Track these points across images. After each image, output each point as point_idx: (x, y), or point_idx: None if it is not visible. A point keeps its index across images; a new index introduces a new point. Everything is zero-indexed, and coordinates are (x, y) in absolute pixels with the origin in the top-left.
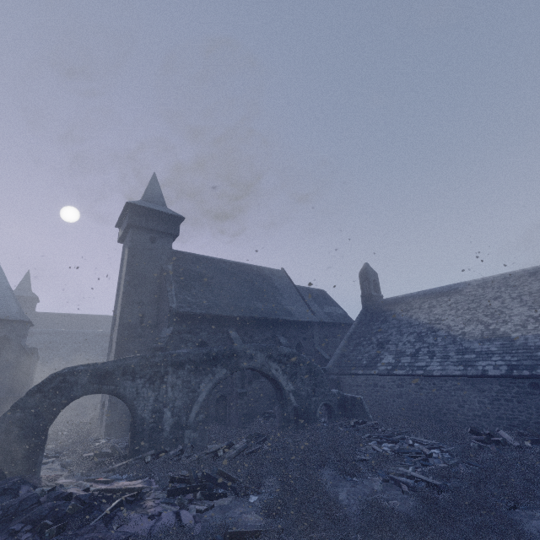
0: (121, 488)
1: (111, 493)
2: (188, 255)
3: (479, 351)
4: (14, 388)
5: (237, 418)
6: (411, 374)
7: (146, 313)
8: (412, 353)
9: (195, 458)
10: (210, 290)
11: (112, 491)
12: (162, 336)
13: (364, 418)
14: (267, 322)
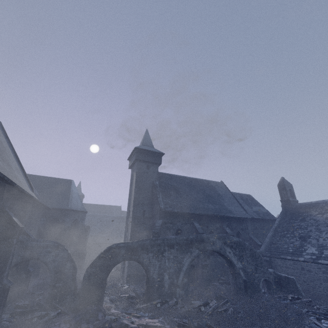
0: (150, 325)
1: (146, 327)
2: (166, 174)
3: None
4: (79, 247)
5: (203, 281)
6: None
7: (145, 210)
8: None
9: (186, 310)
10: (180, 196)
11: (146, 326)
12: (156, 225)
13: (298, 294)
14: (216, 217)
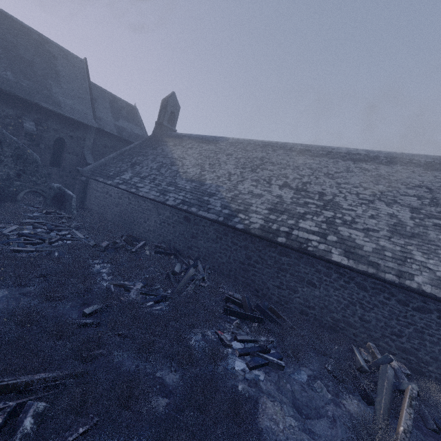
0: None
1: None
2: None
3: (179, 186)
4: None
5: None
6: (127, 190)
7: None
8: (144, 176)
9: None
10: None
11: None
12: None
13: (69, 212)
14: (12, 98)
